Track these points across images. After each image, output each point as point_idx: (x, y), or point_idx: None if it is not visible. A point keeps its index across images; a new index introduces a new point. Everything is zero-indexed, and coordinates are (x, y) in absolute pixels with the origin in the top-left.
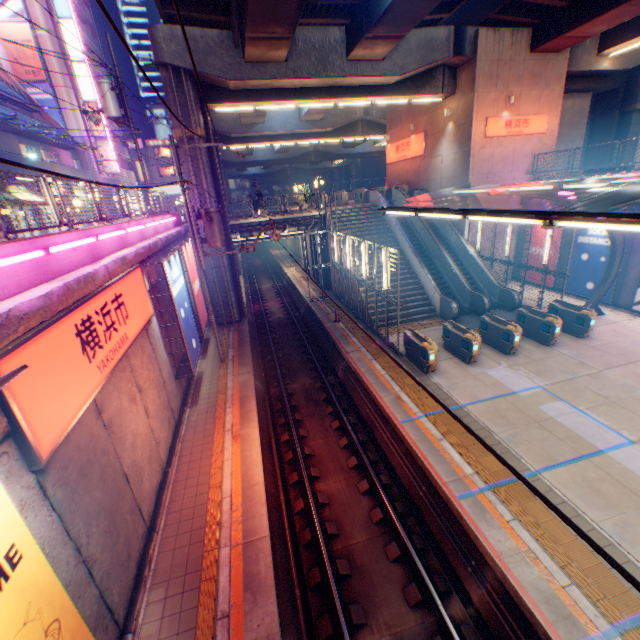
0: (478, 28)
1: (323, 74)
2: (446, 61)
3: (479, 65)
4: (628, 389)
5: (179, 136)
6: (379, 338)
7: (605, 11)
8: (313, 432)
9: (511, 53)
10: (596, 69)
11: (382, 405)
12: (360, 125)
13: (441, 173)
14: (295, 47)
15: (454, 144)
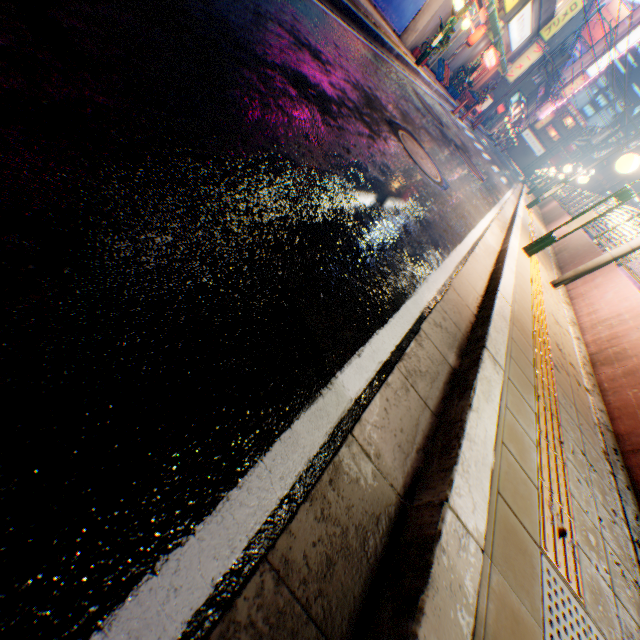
0: None
1: None
2: None
3: None
4: None
5: (597, 179)
6: None
7: None
8: None
9: None
10: None
11: None
12: None
13: None
14: None
15: None
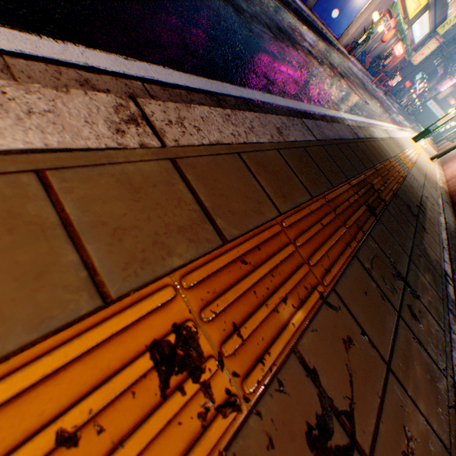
0: None
1: None
2: None
3: None
4: None
5: None
6: None
7: None
8: None
9: None
10: None
11: None
12: None
13: None
14: None
15: None
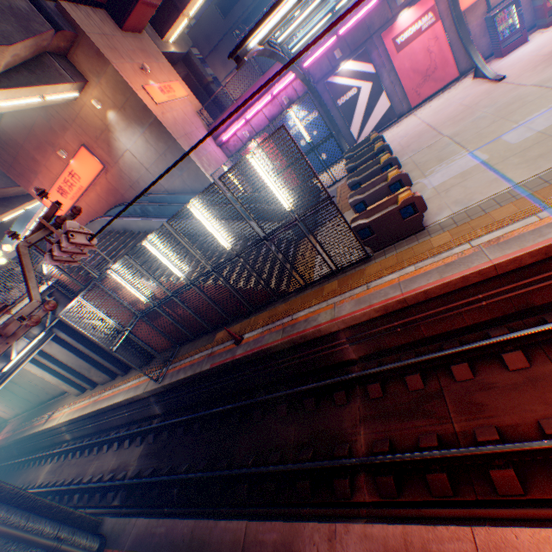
0: (56, 4)
1: None
2: (50, 41)
3: (92, 37)
4: (479, 119)
5: None
6: (314, 285)
7: None
8: (546, 405)
9: (109, 29)
10: (171, 51)
11: (516, 256)
12: None
13: (143, 164)
14: None
15: (133, 127)
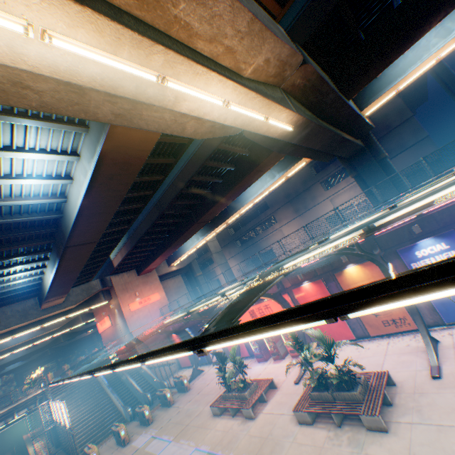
0: (112, 275)
1: (27, 319)
2: (102, 289)
3: (117, 287)
4: (188, 410)
5: None
6: None
7: (150, 264)
8: None
9: (130, 278)
10: (172, 270)
11: None
12: (81, 316)
13: (122, 331)
14: (6, 314)
15: (121, 317)
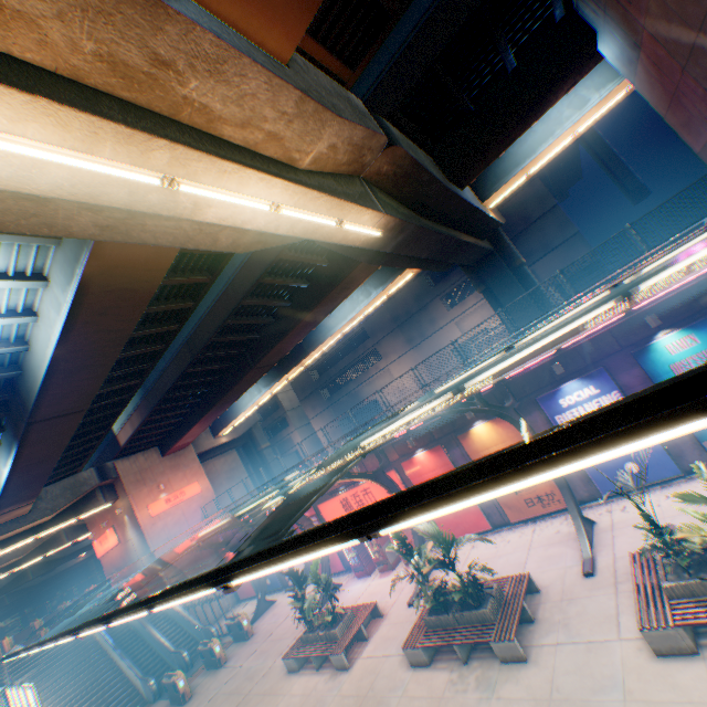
0: (117, 459)
1: None
2: (100, 484)
3: (126, 478)
4: (249, 669)
5: None
6: None
7: (182, 437)
8: None
9: (150, 462)
10: (220, 443)
11: None
12: (65, 532)
13: (137, 550)
14: None
15: (135, 528)
